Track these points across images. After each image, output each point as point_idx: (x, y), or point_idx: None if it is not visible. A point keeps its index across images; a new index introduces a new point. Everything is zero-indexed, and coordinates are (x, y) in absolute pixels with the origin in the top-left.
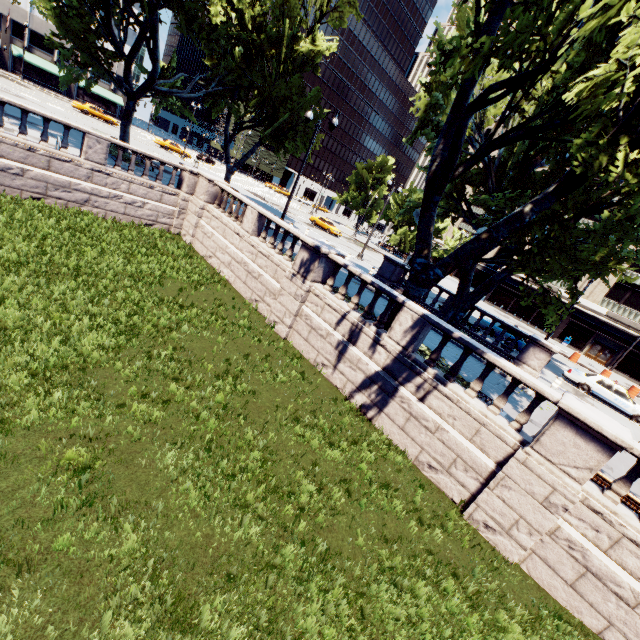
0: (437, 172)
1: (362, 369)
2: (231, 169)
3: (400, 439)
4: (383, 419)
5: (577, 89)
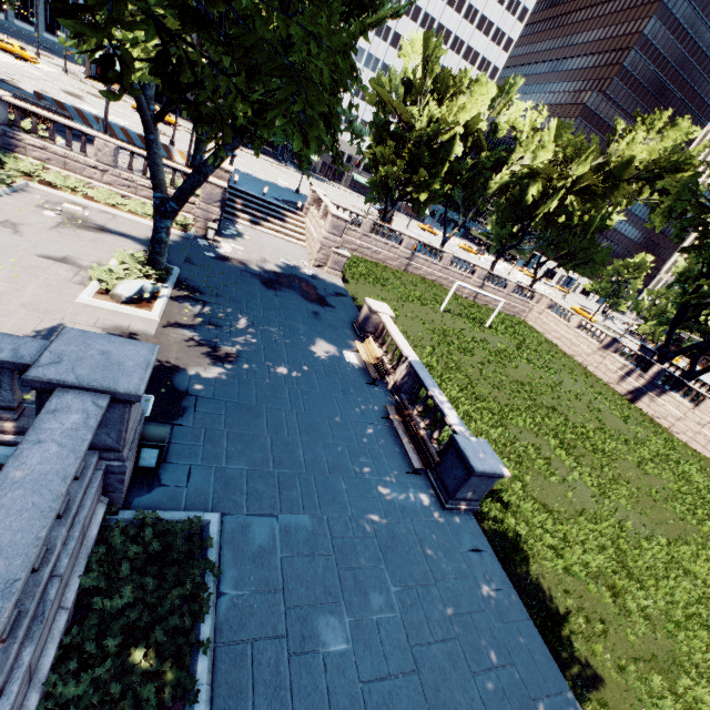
0: (677, 318)
1: (631, 385)
2: (535, 280)
3: (646, 409)
4: (639, 403)
5: None
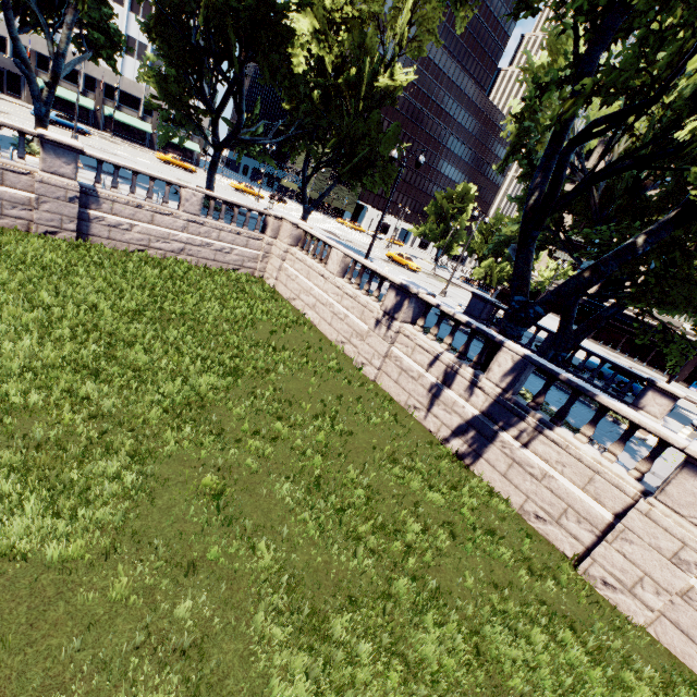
0: (535, 206)
1: (458, 412)
2: (308, 209)
3: (502, 486)
4: (482, 465)
5: (692, 124)
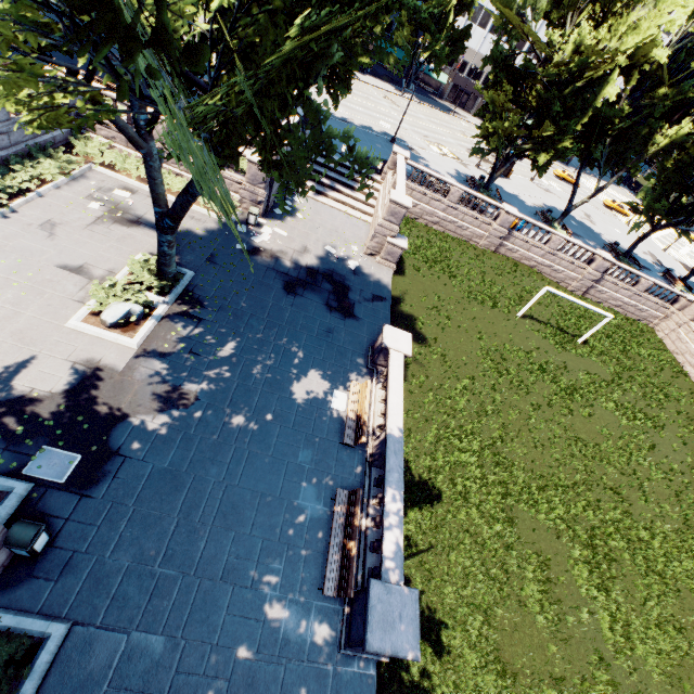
0: None
1: None
2: None
3: None
4: None
5: None
